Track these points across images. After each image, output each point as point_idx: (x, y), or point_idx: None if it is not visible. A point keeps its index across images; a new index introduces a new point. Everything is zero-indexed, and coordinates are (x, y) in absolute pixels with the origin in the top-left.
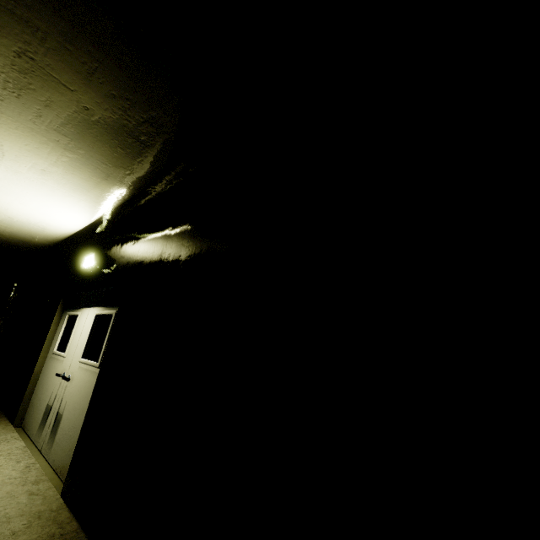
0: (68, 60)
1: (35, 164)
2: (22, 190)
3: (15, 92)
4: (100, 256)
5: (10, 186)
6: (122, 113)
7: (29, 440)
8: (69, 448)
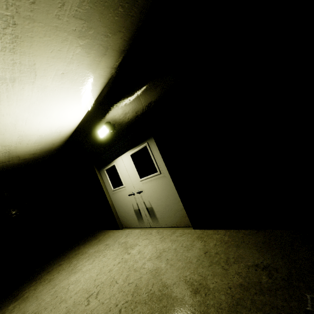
0: None
1: (56, 71)
2: (47, 105)
3: None
4: (108, 124)
5: (40, 105)
6: None
7: (136, 228)
8: (173, 214)
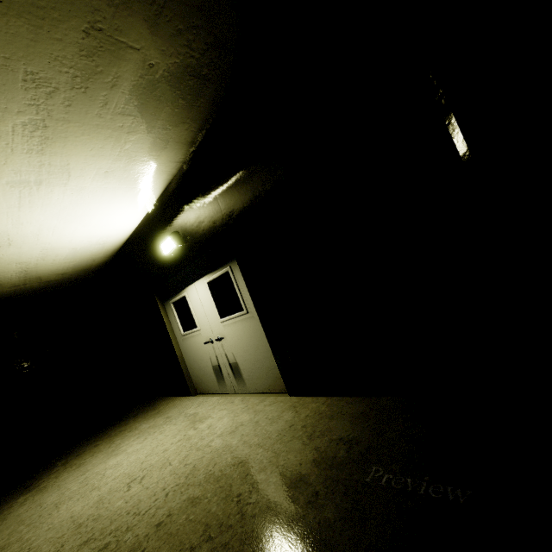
0: (137, 9)
1: (98, 170)
2: (85, 209)
3: (82, 87)
4: (175, 236)
5: (74, 210)
6: (187, 50)
7: (215, 395)
8: (265, 374)
